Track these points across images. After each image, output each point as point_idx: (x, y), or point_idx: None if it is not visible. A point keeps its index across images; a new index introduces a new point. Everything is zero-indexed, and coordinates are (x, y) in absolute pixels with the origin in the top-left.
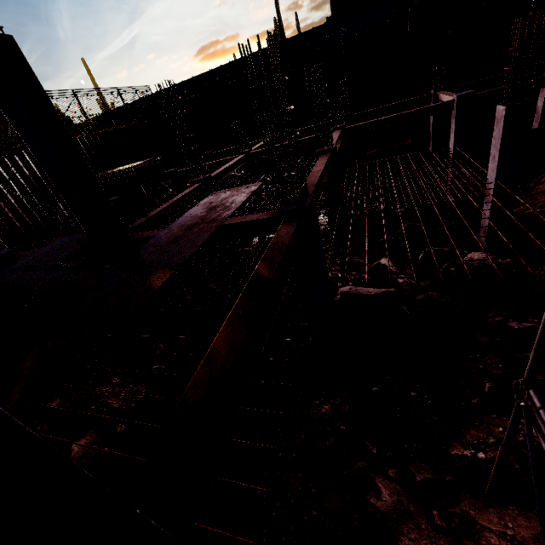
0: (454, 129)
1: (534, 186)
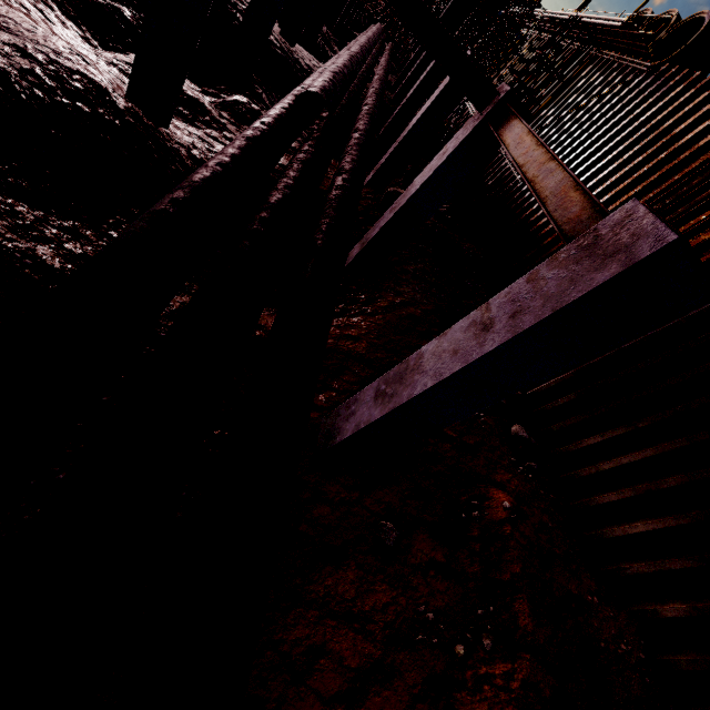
0: None
1: None
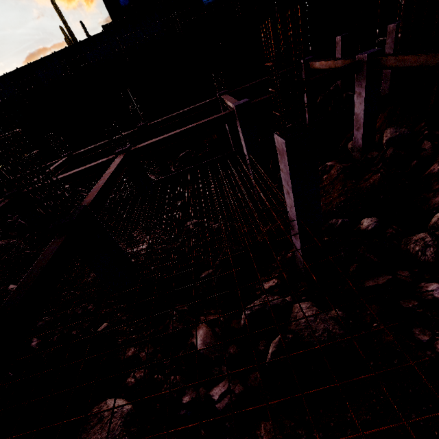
0: (243, 137)
1: (322, 175)
